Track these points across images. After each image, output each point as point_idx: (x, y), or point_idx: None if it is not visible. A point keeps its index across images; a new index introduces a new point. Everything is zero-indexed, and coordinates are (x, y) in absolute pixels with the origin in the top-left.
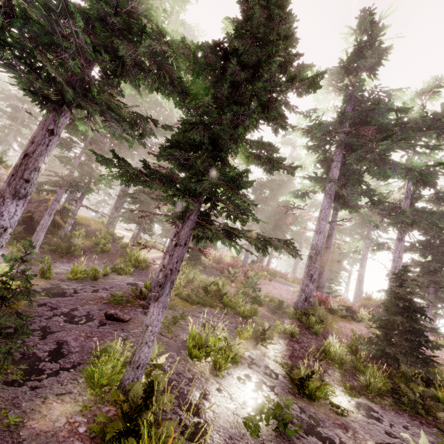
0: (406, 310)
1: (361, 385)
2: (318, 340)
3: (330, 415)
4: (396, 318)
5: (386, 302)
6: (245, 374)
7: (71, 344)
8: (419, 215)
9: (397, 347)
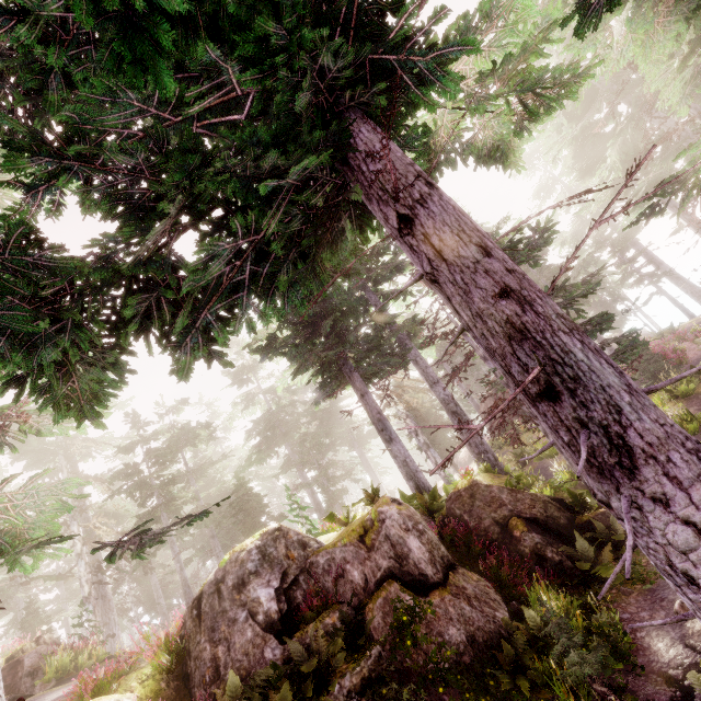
0: None
1: None
2: None
3: None
4: None
5: None
6: None
7: None
8: None
9: None
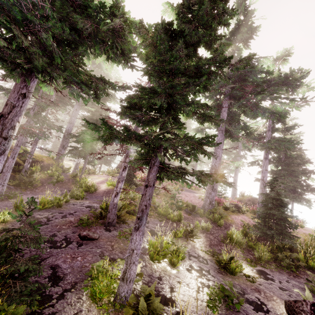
0: (276, 206)
1: (256, 258)
2: (222, 230)
3: (247, 284)
4: (271, 212)
5: (264, 201)
6: (190, 266)
7: (62, 267)
8: (279, 143)
9: (273, 229)
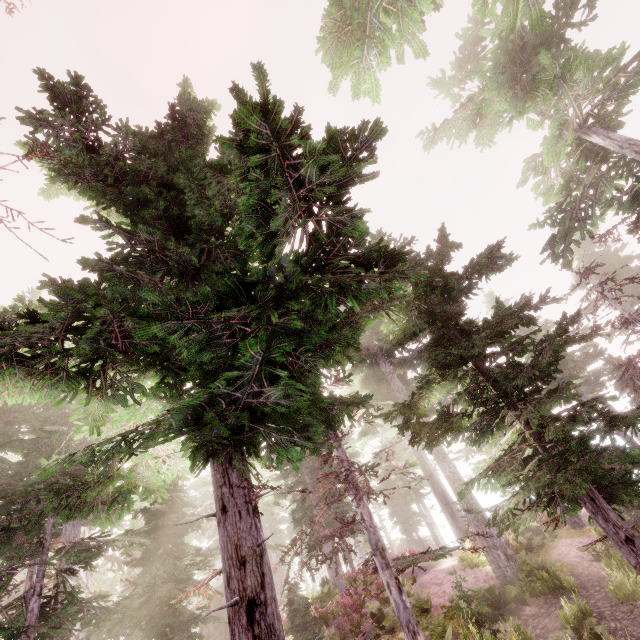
0: None
1: None
2: (589, 596)
3: None
4: None
5: None
6: None
7: None
8: None
9: None
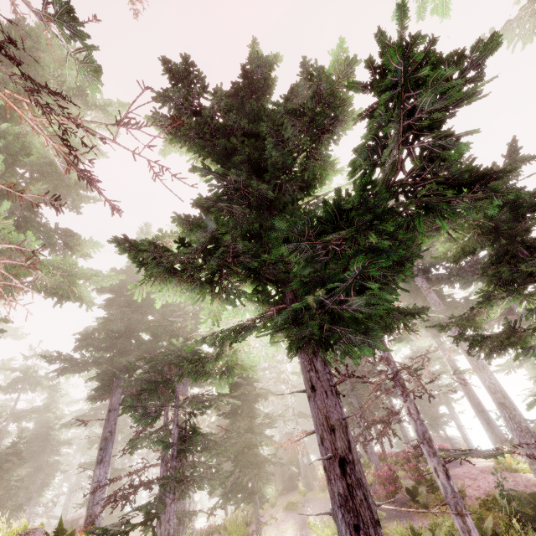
0: None
1: None
2: None
3: None
4: None
5: None
6: None
7: None
8: None
9: None
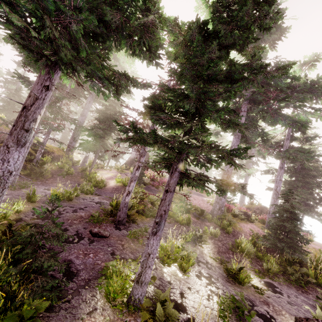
0: (289, 218)
1: (264, 269)
2: (230, 237)
3: (255, 295)
4: (284, 224)
5: (276, 213)
6: (199, 272)
7: (75, 262)
8: (297, 153)
9: (283, 242)
